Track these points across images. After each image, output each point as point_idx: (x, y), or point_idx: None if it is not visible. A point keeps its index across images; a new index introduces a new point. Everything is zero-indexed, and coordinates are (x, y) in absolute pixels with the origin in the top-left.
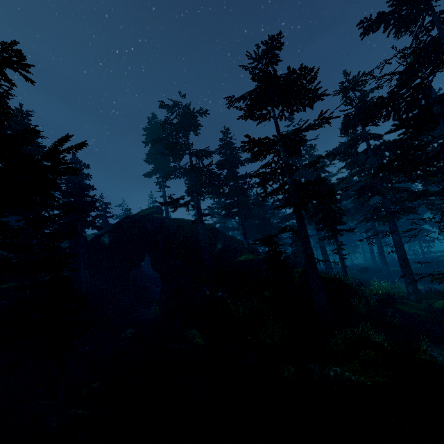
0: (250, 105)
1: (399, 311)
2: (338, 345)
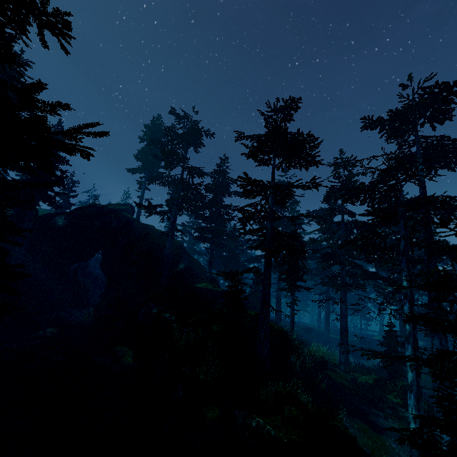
0: (257, 148)
1: (328, 376)
2: (267, 397)
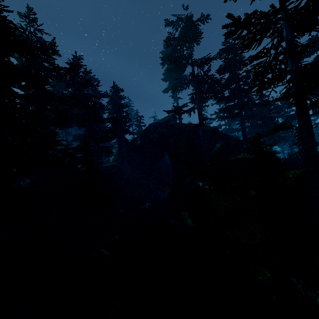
0: None
1: None
2: None
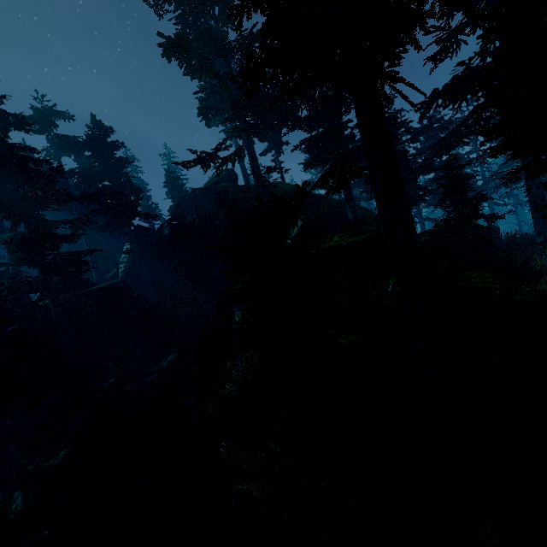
0: None
1: None
2: None
